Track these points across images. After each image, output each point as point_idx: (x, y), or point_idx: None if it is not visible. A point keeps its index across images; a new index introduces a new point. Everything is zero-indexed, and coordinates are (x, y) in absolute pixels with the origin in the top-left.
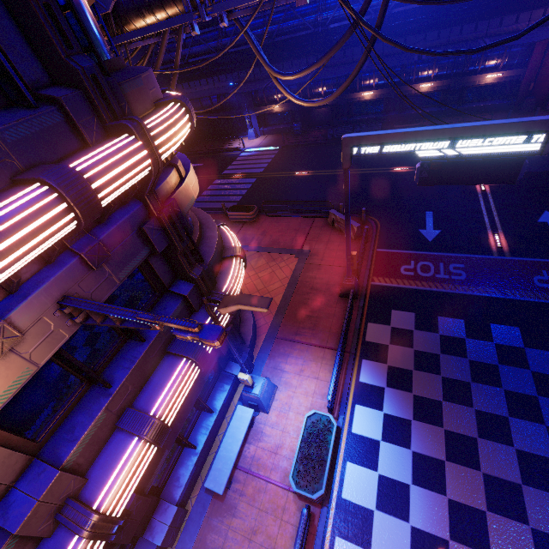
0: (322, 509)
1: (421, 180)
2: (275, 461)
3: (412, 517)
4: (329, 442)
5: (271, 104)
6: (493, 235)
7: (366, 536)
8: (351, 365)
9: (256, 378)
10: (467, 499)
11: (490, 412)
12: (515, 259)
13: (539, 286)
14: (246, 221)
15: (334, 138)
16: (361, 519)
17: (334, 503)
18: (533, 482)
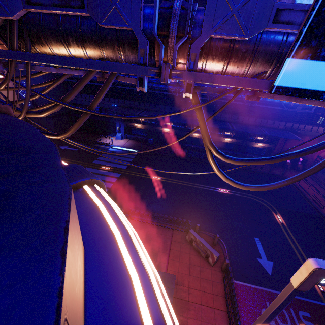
0: None
1: None
2: None
3: None
4: None
5: (136, 122)
6: None
7: None
8: None
9: None
10: None
11: None
12: None
13: None
14: None
15: (174, 154)
16: None
17: None
18: None
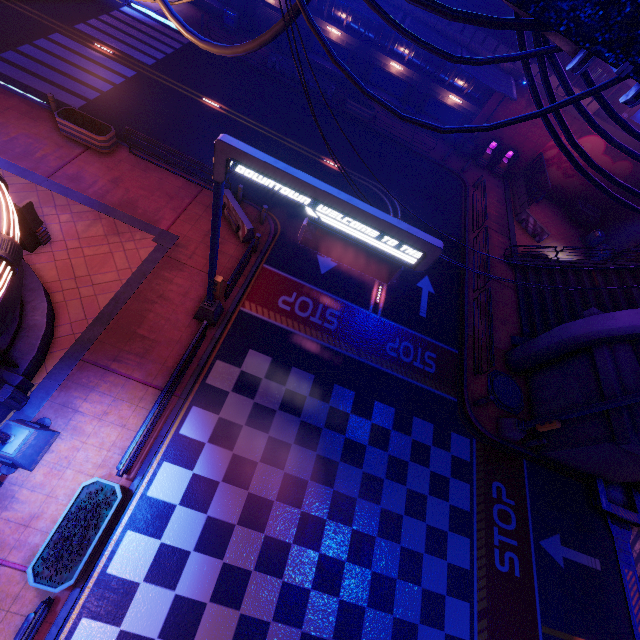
0: (74, 592)
1: (305, 240)
2: (23, 536)
3: (180, 585)
4: (105, 518)
5: None
6: (378, 287)
7: (121, 612)
8: (175, 414)
9: (16, 429)
10: (241, 561)
11: (296, 475)
12: (384, 320)
13: (388, 353)
14: (91, 147)
15: (275, 70)
16: (122, 594)
17: (93, 581)
18: (302, 541)
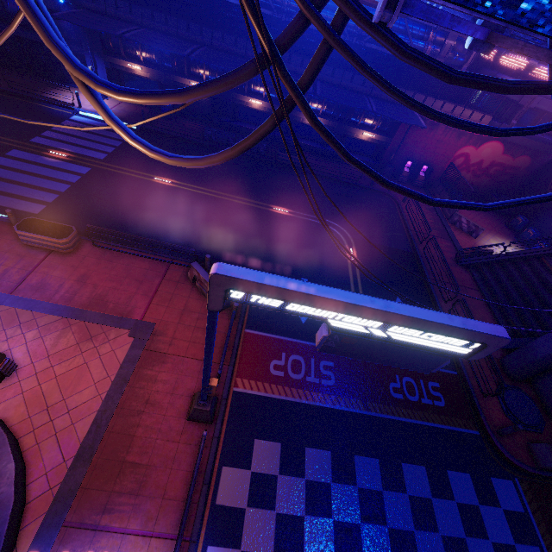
0: None
1: (325, 347)
2: None
3: None
4: None
5: (131, 60)
6: None
7: None
8: None
9: None
10: None
11: None
12: None
13: (393, 396)
14: (54, 250)
15: (211, 140)
16: None
17: None
18: None
